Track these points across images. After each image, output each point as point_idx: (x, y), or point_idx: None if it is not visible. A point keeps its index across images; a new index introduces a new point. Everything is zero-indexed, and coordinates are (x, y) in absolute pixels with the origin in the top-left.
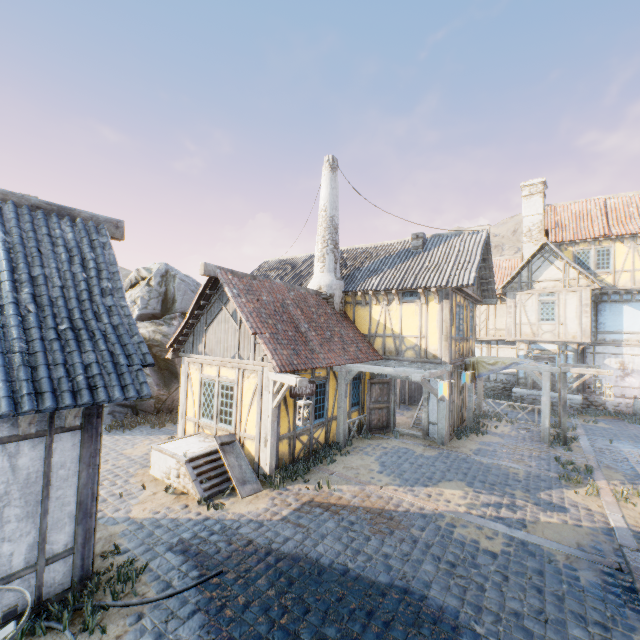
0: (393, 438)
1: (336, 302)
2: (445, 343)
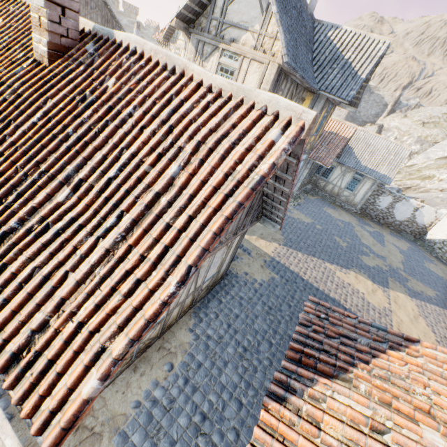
0: None
1: None
2: None
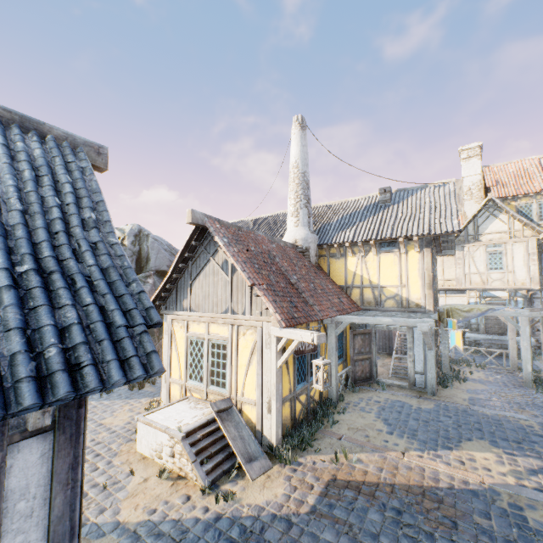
0: (380, 390)
1: (312, 255)
2: (428, 291)
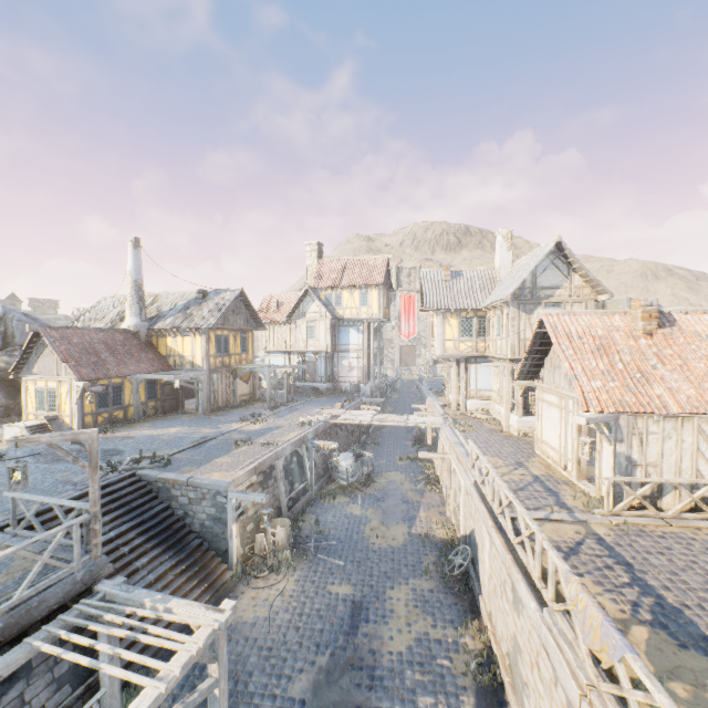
0: (177, 415)
1: (142, 336)
2: (205, 359)
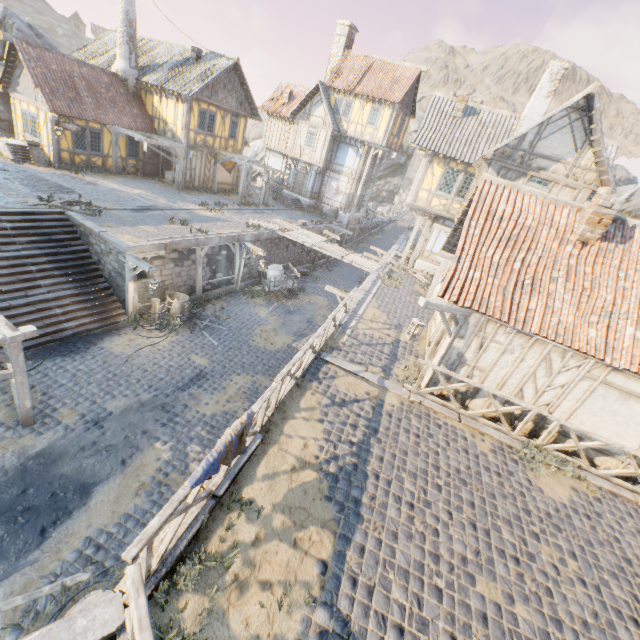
0: (155, 181)
1: (130, 86)
2: (184, 132)
